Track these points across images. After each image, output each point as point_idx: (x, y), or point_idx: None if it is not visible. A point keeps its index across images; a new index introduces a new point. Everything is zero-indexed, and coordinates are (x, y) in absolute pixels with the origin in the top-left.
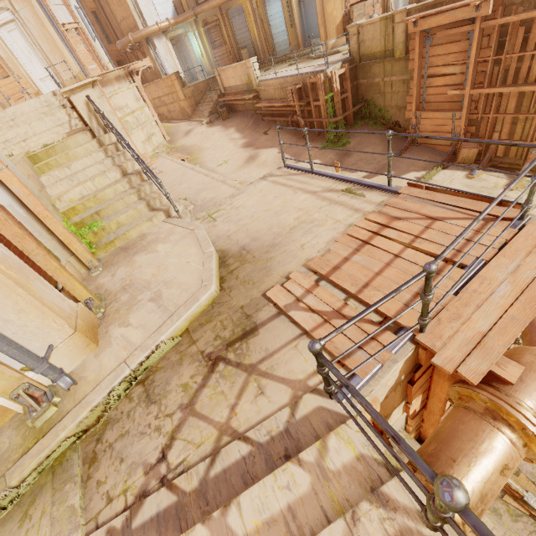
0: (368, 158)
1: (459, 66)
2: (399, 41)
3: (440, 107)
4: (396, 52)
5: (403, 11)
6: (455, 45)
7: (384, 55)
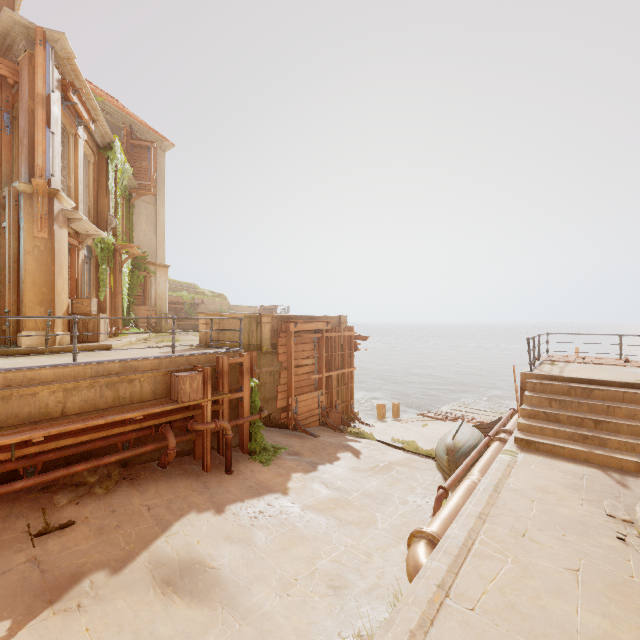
0: (312, 447)
1: (311, 359)
2: (266, 337)
3: (303, 391)
4: (264, 346)
5: (269, 315)
6: (308, 345)
7: (248, 349)
